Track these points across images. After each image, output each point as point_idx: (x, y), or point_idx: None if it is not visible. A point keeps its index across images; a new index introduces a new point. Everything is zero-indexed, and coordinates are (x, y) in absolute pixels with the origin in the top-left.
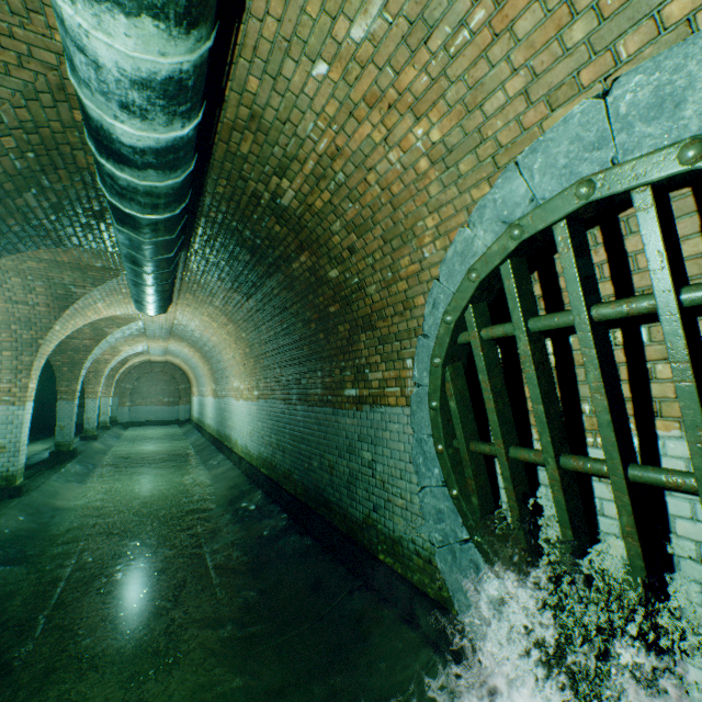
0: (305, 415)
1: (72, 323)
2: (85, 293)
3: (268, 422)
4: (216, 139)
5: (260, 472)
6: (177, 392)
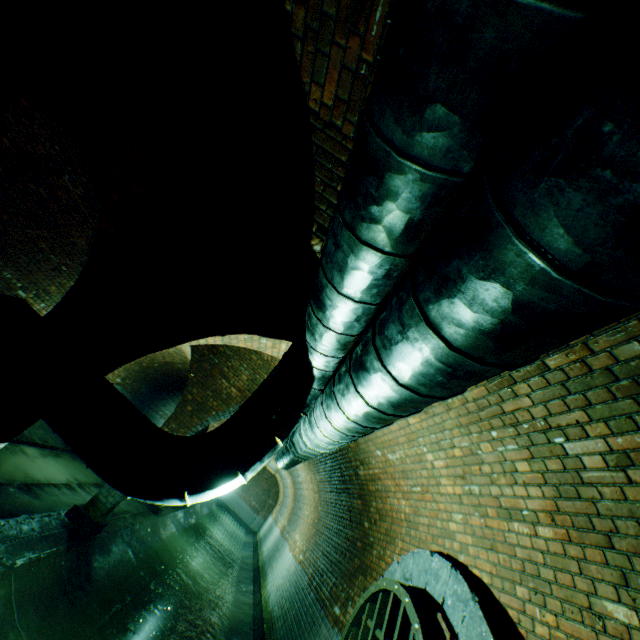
0: (311, 602)
1: None
2: None
3: (292, 587)
4: None
5: (262, 624)
6: (264, 502)
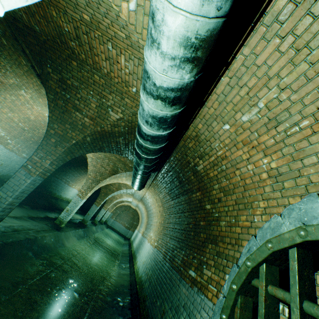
0: (167, 270)
1: (113, 180)
2: (121, 172)
3: (152, 262)
4: (181, 139)
5: (136, 286)
6: (132, 224)
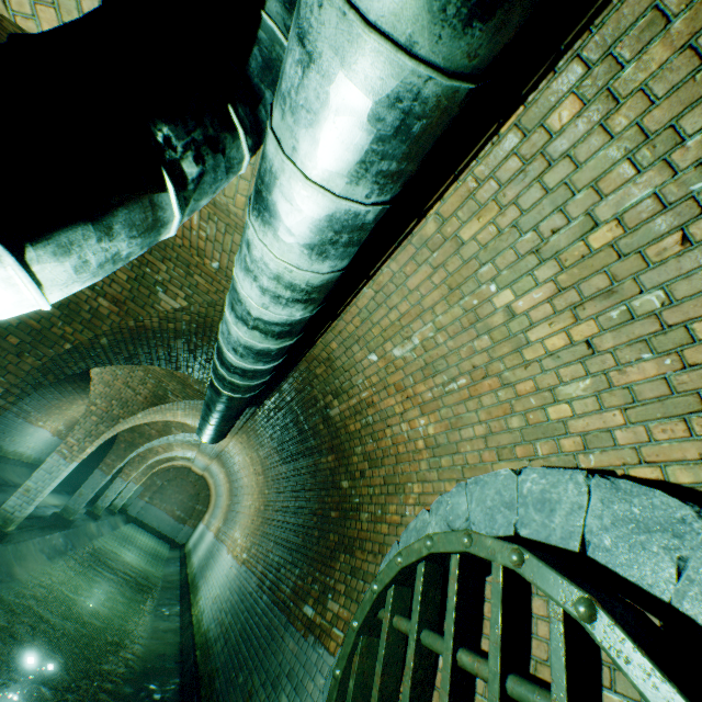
0: (265, 609)
1: (153, 415)
2: (175, 400)
3: (234, 595)
4: (303, 358)
5: (194, 653)
6: (192, 509)
